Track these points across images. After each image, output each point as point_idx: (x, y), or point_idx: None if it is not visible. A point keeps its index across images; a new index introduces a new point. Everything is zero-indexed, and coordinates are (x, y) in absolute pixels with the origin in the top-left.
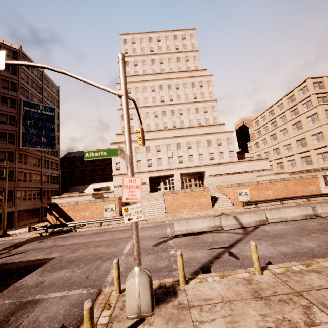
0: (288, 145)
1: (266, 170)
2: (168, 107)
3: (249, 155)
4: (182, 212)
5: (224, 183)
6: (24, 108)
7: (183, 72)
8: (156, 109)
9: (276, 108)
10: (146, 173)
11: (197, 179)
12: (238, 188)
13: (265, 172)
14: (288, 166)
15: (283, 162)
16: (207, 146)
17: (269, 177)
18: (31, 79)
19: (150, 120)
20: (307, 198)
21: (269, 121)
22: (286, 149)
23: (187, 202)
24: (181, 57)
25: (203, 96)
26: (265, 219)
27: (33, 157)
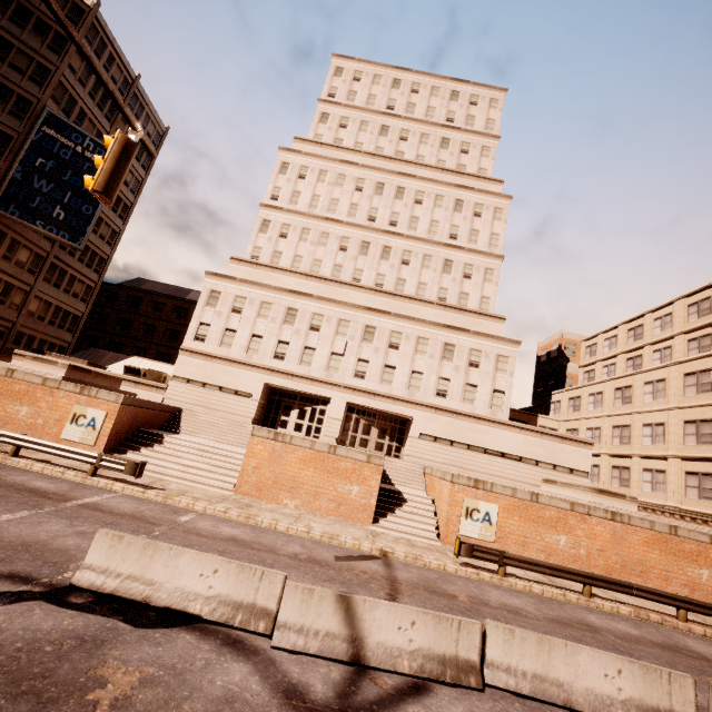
0: (657, 426)
1: (577, 474)
2: (381, 236)
3: (549, 422)
4: (281, 504)
5: (453, 469)
6: (43, 129)
7: (444, 171)
8: (350, 232)
9: (651, 324)
10: (262, 373)
11: (387, 432)
12: (468, 492)
13: (572, 477)
14: (641, 485)
15: (630, 469)
16: (441, 358)
17: (576, 494)
18: (97, 81)
19: (325, 253)
20: (679, 606)
21: (623, 352)
22: (648, 437)
23: (307, 480)
24: (454, 139)
25: (473, 237)
26: (472, 660)
27: (22, 246)
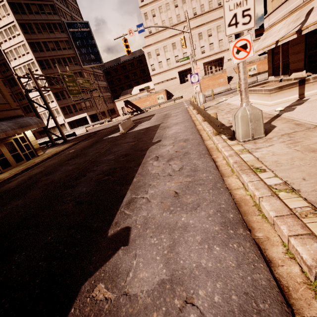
0: None
1: None
2: None
3: None
4: None
5: None
6: (69, 31)
7: None
8: None
9: None
10: (175, 69)
11: (217, 65)
12: (248, 66)
13: None
14: None
15: None
16: None
17: None
18: None
19: (171, 13)
20: None
21: None
22: None
23: (210, 84)
24: None
25: None
26: (256, 80)
27: (90, 74)
